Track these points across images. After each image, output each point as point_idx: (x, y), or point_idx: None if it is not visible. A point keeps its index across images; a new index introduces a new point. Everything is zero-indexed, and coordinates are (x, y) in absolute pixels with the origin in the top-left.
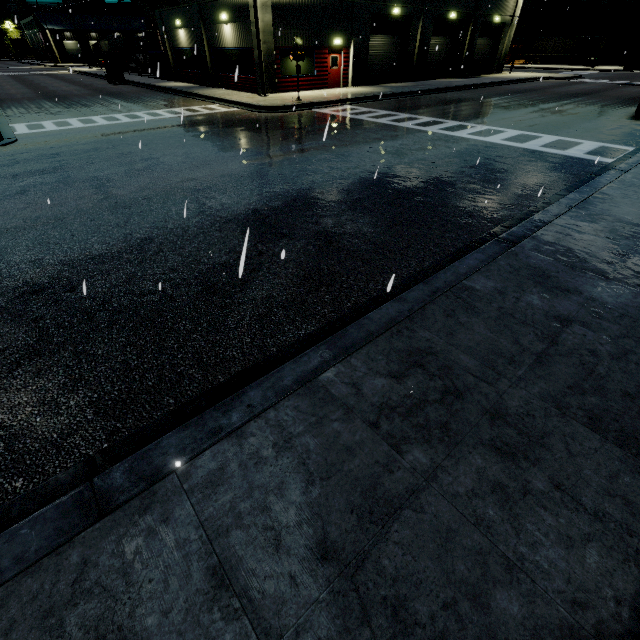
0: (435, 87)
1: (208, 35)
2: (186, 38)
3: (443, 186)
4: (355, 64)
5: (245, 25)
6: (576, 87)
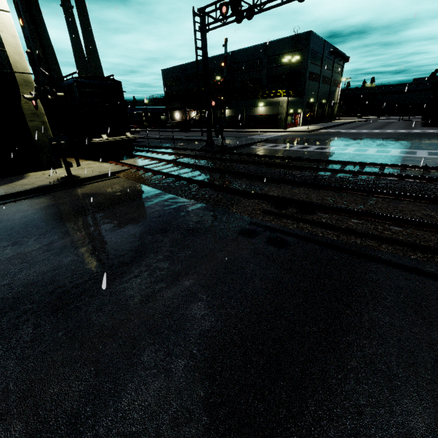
0: (333, 125)
1: (246, 111)
2: (228, 113)
3: (422, 136)
4: (302, 118)
5: (274, 107)
6: (378, 122)
